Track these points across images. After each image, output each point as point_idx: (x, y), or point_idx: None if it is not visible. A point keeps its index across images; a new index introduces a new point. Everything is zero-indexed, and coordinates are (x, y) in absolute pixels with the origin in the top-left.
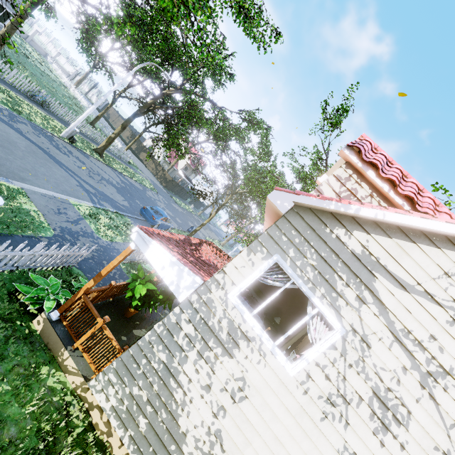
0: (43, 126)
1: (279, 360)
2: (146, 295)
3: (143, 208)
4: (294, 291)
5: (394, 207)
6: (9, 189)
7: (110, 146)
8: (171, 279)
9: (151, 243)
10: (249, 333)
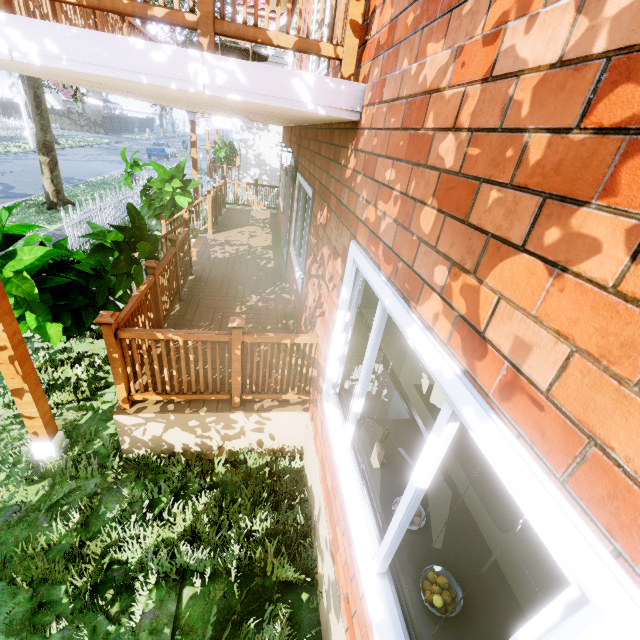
0: (23, 150)
1: None
2: (225, 160)
3: (148, 150)
4: None
5: (273, 20)
6: (117, 175)
7: None
8: (231, 126)
9: (212, 120)
10: None
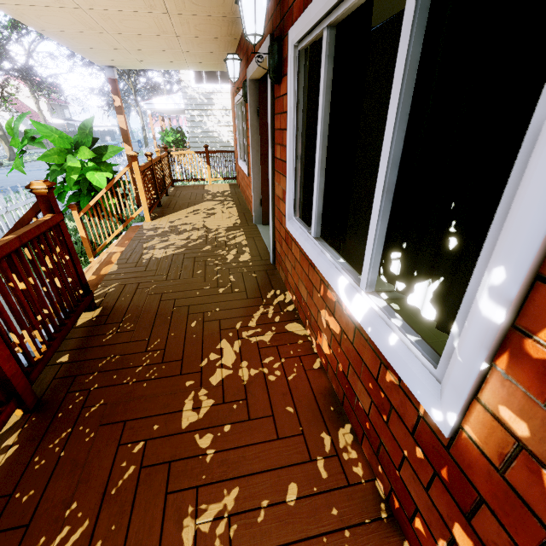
0: None
1: (225, 88)
2: (174, 144)
3: None
4: (219, 72)
5: None
6: None
7: (2, 152)
8: (173, 105)
9: (153, 102)
10: (211, 91)
